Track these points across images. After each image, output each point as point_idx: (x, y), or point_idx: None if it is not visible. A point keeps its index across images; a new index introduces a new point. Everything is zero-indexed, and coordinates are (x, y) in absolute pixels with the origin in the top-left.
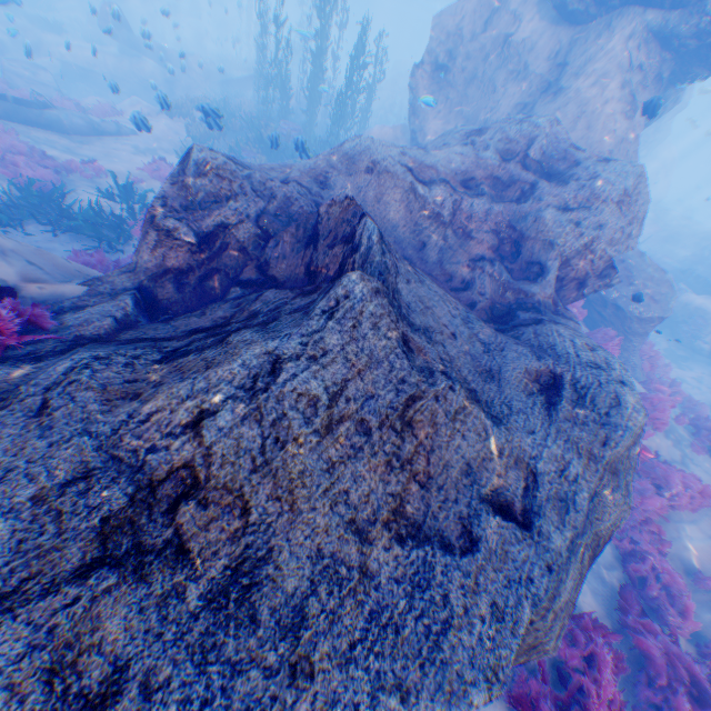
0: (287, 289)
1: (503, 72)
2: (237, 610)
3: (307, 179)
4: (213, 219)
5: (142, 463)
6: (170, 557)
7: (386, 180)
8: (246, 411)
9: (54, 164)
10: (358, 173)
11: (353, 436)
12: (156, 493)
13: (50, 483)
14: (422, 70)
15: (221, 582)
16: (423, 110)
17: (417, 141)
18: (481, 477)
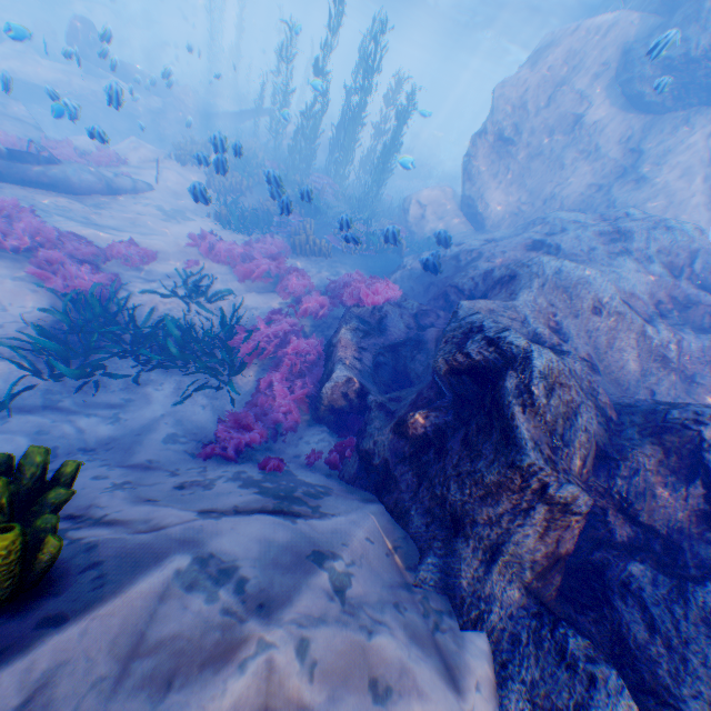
0: None
1: (572, 151)
2: None
3: (547, 330)
4: (578, 456)
5: None
6: None
7: (616, 322)
8: None
9: (90, 250)
10: (583, 313)
11: None
12: None
13: None
14: (483, 138)
15: None
16: (482, 178)
17: (476, 209)
18: None
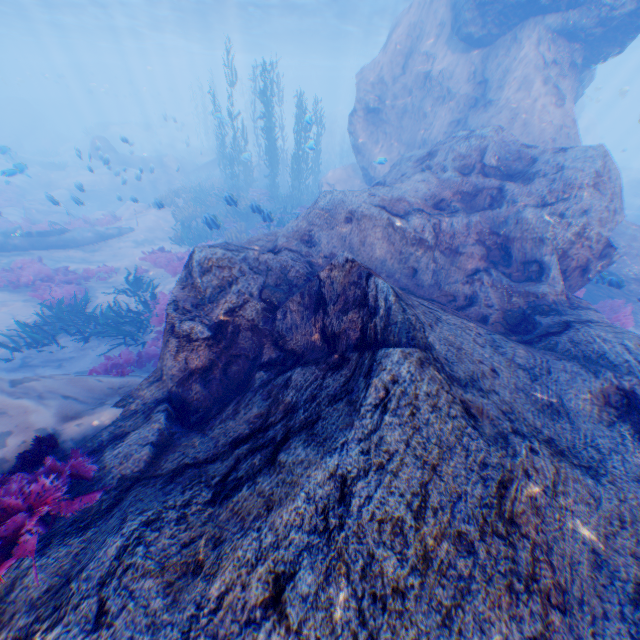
0: (310, 364)
1: (430, 100)
2: None
3: (294, 242)
4: (223, 309)
5: None
6: None
7: (364, 223)
8: (327, 564)
9: (74, 277)
10: (337, 224)
11: (457, 560)
12: None
13: None
14: (358, 118)
15: None
16: (367, 148)
17: (368, 174)
18: (616, 565)
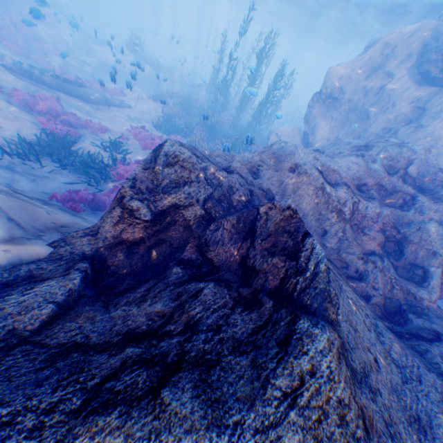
0: (223, 284)
1: (376, 107)
2: None
3: (244, 169)
4: (170, 201)
5: None
6: None
7: (303, 178)
8: None
9: (75, 121)
10: (282, 169)
11: None
12: None
13: None
14: (319, 97)
15: None
16: (315, 121)
17: (308, 140)
18: None
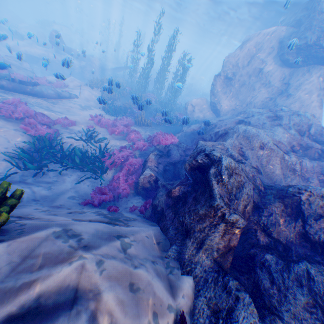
0: (313, 261)
1: (258, 83)
2: None
3: (238, 154)
4: (242, 204)
5: None
6: None
7: (270, 153)
8: None
9: (48, 120)
10: (255, 148)
11: None
12: None
13: None
14: (219, 78)
15: None
16: (219, 94)
17: (216, 108)
18: None
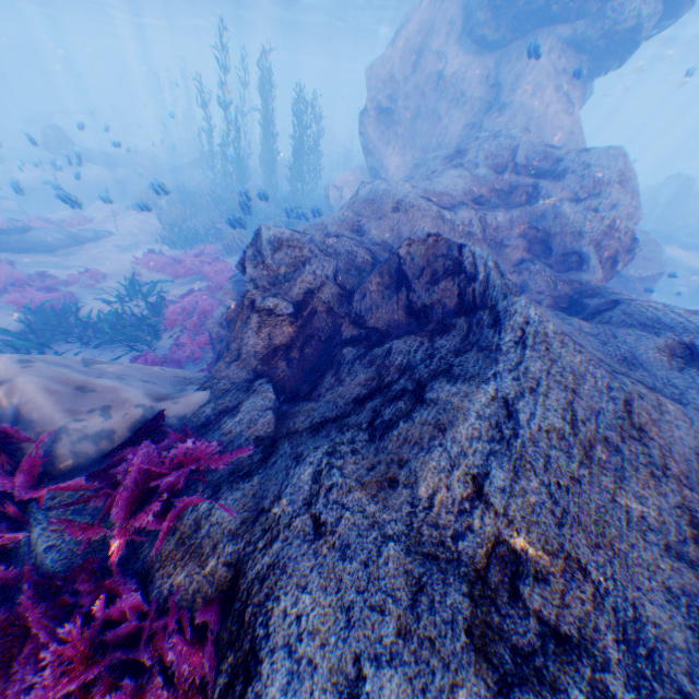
0: (406, 335)
1: (444, 102)
2: (662, 690)
3: (344, 231)
4: (301, 288)
5: (456, 554)
6: (556, 651)
7: (413, 214)
8: (512, 464)
9: (54, 281)
10: (385, 214)
11: (609, 458)
12: (486, 583)
13: (399, 609)
14: (369, 116)
15: (627, 662)
16: (378, 149)
17: (380, 177)
18: None
